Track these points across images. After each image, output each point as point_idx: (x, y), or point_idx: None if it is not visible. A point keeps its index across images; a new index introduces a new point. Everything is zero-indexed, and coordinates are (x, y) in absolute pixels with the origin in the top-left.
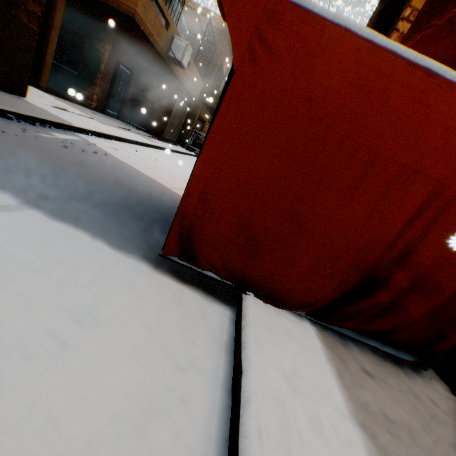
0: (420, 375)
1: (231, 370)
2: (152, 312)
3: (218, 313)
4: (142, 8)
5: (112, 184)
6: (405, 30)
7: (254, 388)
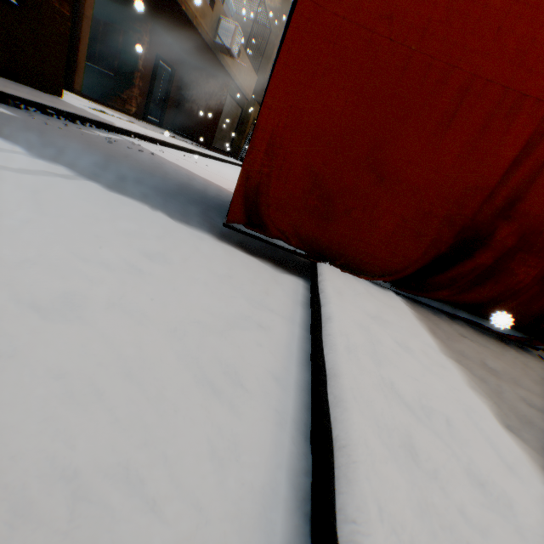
0: (529, 354)
1: (308, 318)
2: (221, 267)
3: (290, 280)
4: None
5: (163, 176)
6: None
7: (335, 312)
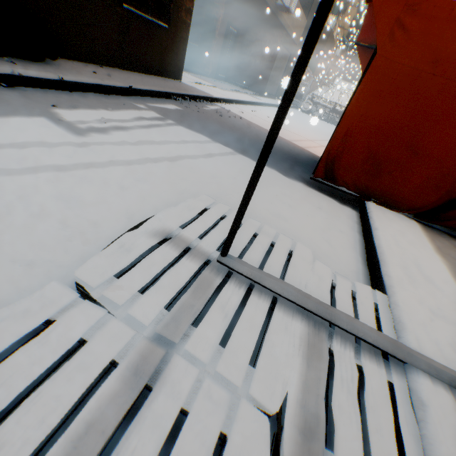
0: None
1: (361, 230)
2: (315, 203)
3: (348, 210)
4: None
5: (258, 139)
6: None
7: (378, 227)
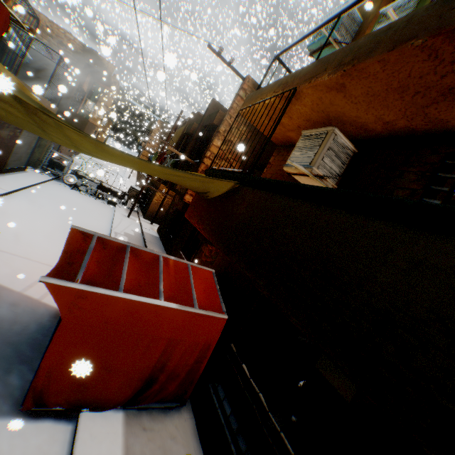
0: (179, 410)
1: None
2: None
3: (64, 430)
4: None
5: None
6: (209, 163)
7: None
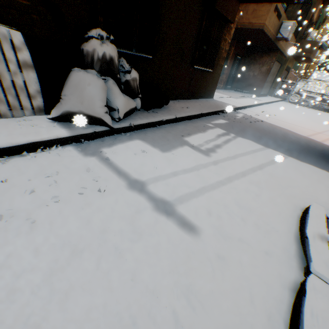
0: None
1: None
2: None
3: None
4: (267, 19)
5: (287, 139)
6: None
7: None
